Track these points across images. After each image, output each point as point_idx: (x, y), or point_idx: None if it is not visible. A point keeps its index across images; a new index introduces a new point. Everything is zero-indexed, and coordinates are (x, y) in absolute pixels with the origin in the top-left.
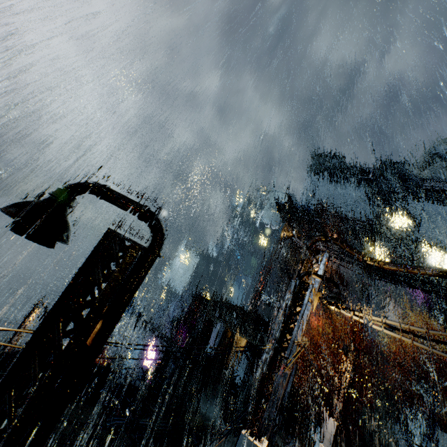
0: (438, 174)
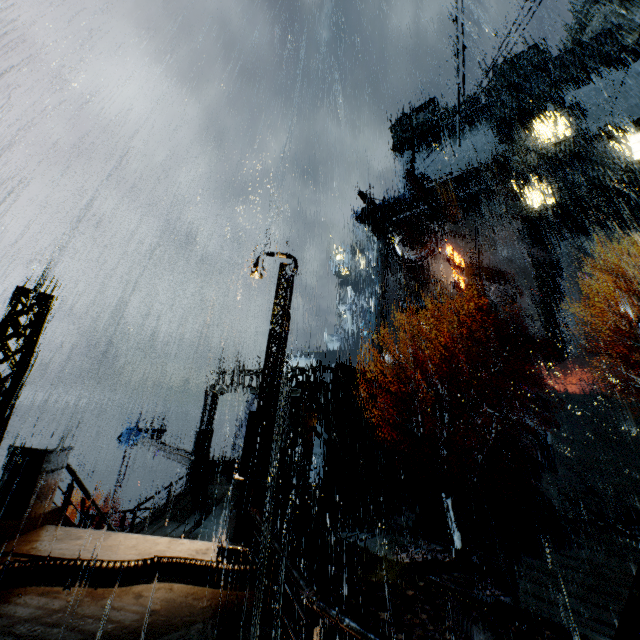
0: (601, 30)
